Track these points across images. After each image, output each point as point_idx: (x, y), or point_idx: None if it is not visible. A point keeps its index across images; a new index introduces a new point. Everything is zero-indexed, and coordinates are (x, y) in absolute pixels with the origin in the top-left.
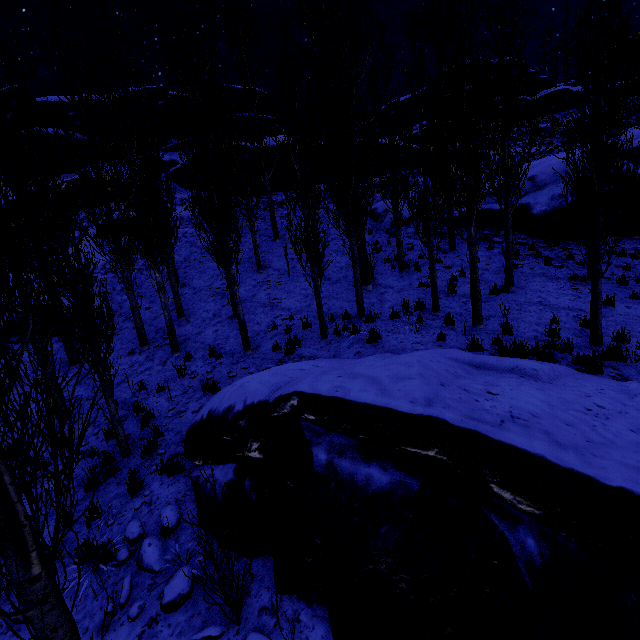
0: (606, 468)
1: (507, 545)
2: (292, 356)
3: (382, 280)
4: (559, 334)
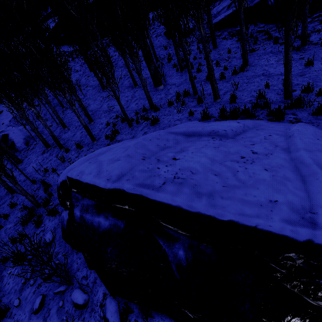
0: (225, 207)
1: (167, 256)
2: (113, 141)
3: (170, 80)
4: (264, 96)
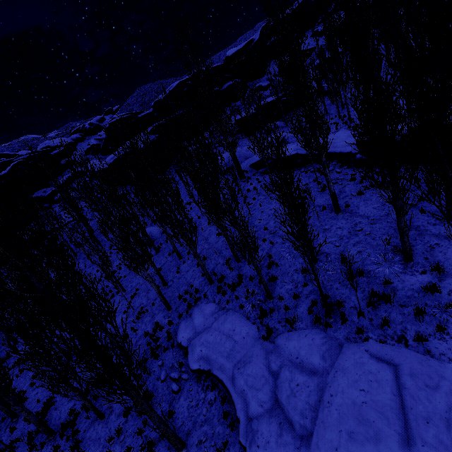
0: None
1: None
2: None
3: None
4: None
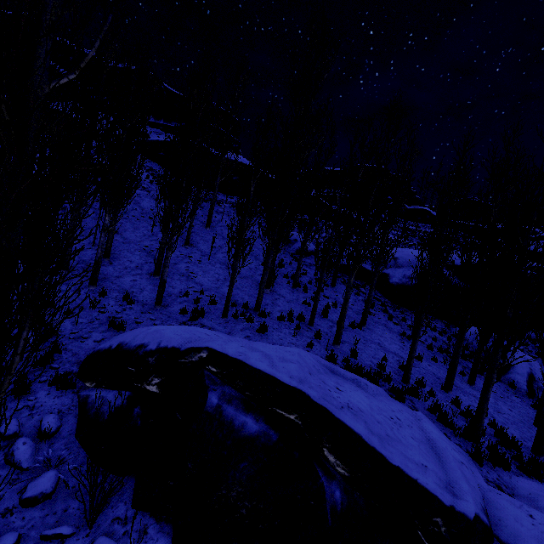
0: (393, 453)
1: (323, 492)
2: (195, 322)
3: (278, 289)
4: (385, 368)
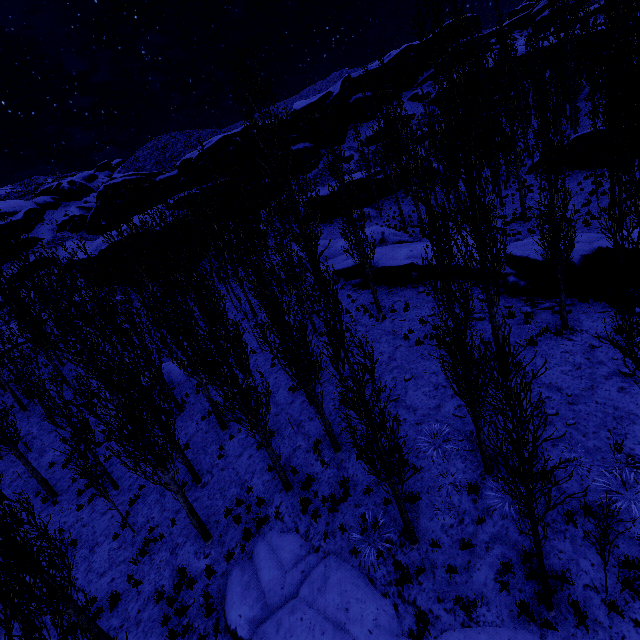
0: None
1: None
2: None
3: (583, 124)
4: None
